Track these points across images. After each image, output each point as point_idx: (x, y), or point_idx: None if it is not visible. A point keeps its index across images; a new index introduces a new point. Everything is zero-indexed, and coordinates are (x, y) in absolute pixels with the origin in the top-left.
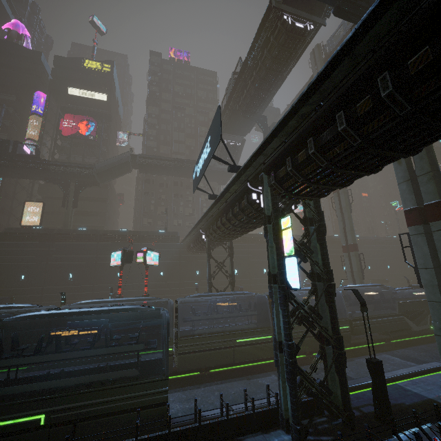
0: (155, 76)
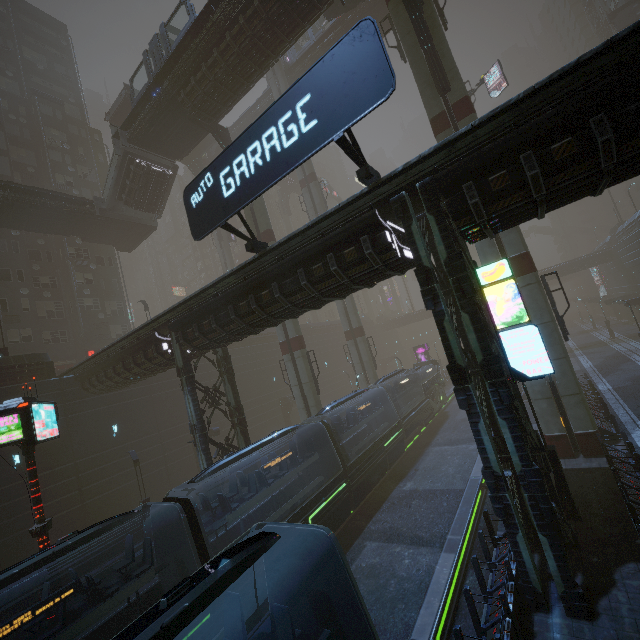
0: None
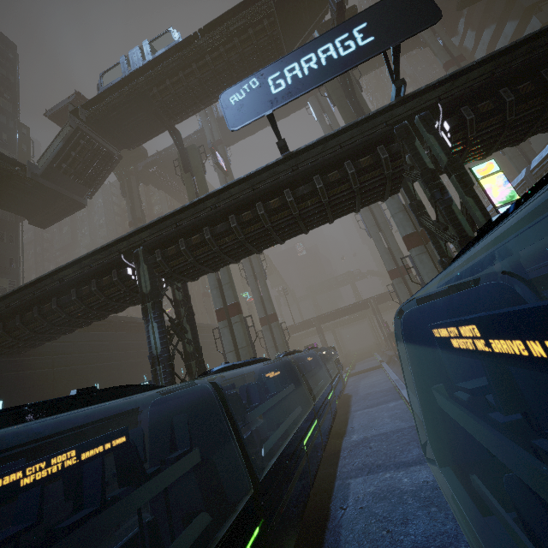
0: None
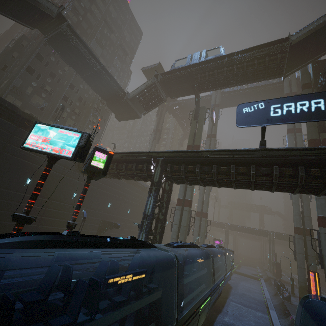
0: None
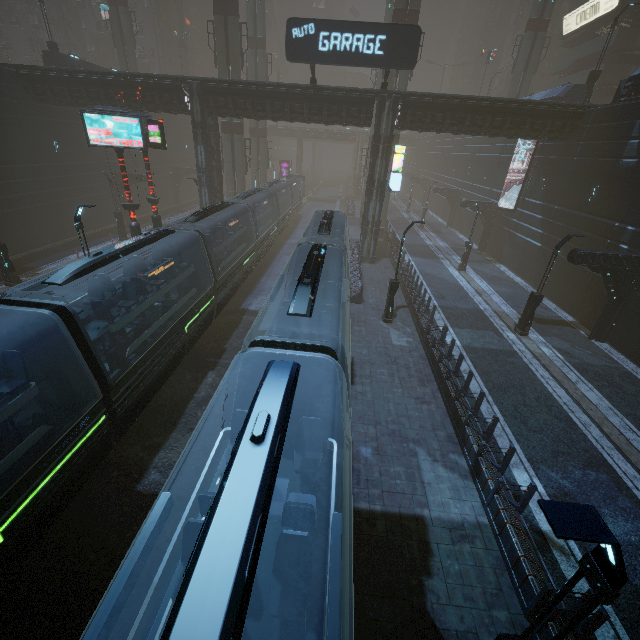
0: None
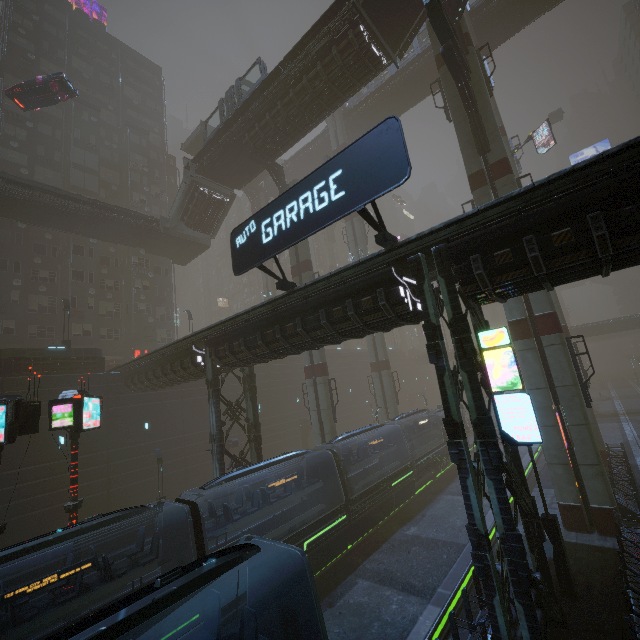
0: (24, 17)
